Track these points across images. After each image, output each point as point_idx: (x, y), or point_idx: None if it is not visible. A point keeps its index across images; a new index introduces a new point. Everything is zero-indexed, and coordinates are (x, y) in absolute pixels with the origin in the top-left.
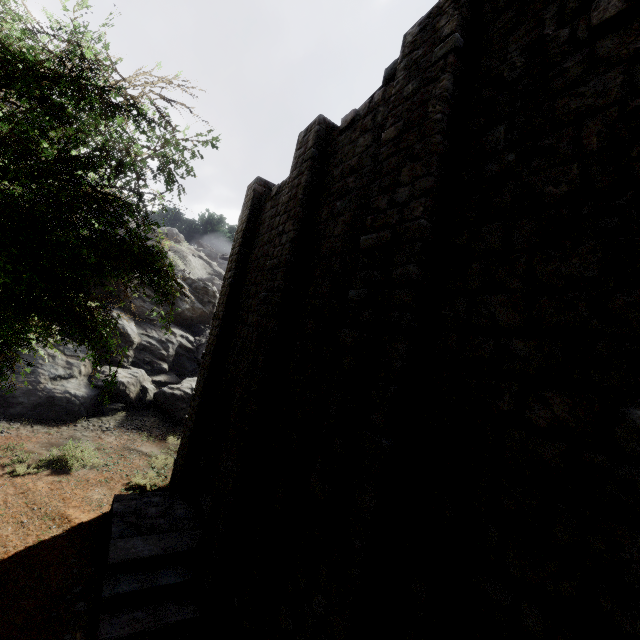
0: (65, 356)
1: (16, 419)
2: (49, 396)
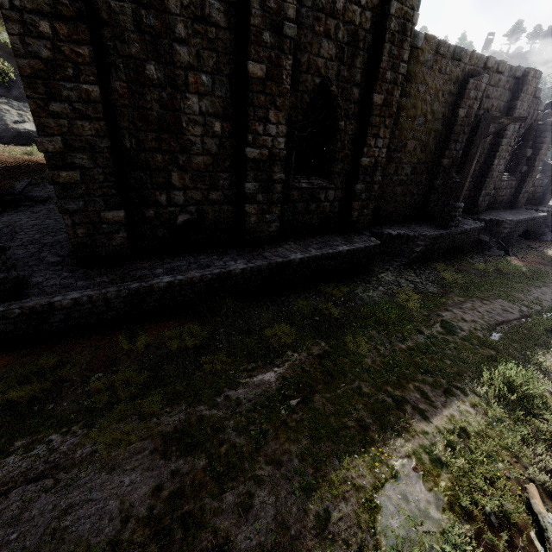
0: (15, 110)
1: (8, 144)
2: (17, 132)
